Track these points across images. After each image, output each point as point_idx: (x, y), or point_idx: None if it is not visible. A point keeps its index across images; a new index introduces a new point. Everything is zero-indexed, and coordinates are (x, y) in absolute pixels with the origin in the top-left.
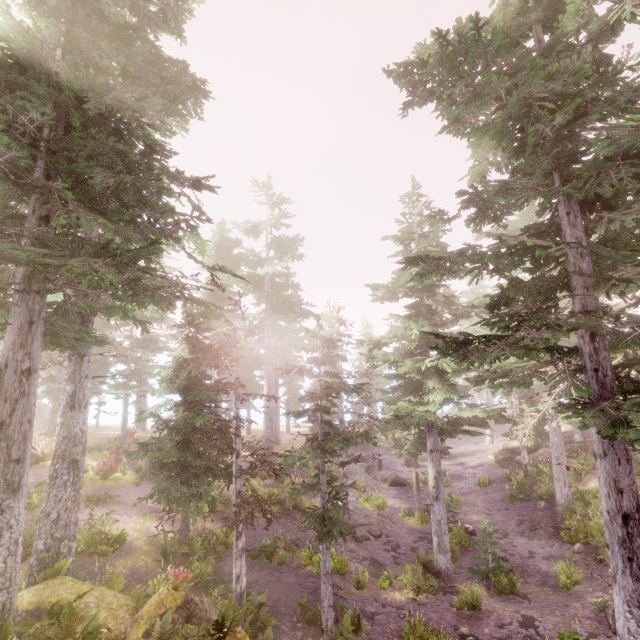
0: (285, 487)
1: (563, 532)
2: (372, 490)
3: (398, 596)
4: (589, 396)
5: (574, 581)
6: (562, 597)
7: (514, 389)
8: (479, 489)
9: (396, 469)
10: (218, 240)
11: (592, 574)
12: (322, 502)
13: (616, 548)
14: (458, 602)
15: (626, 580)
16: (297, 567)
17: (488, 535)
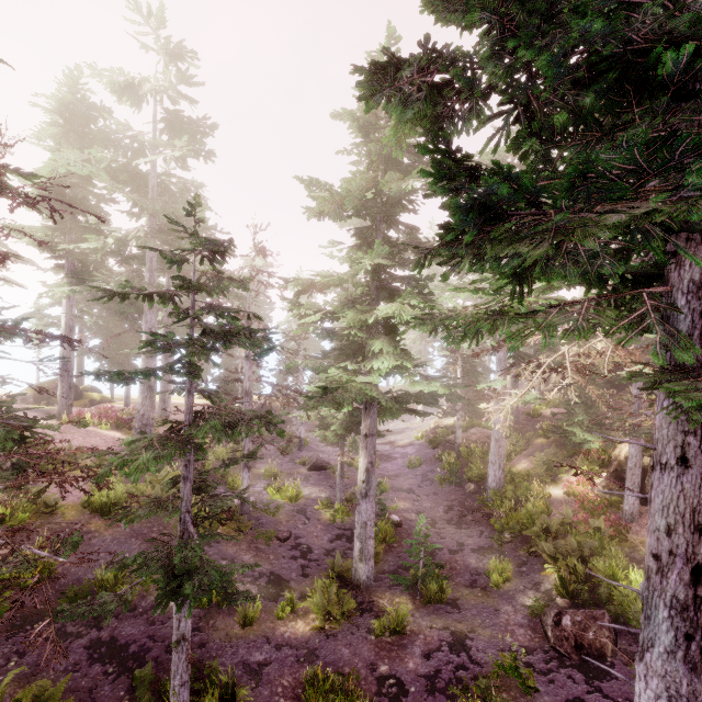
0: (158, 481)
1: (493, 519)
2: (285, 479)
3: (301, 627)
4: (671, 363)
5: (505, 578)
6: (492, 599)
7: (460, 364)
8: (408, 471)
9: (319, 449)
10: (65, 97)
11: (523, 568)
12: (181, 527)
13: (666, 616)
14: (379, 628)
15: (675, 668)
16: (152, 605)
17: (423, 538)
